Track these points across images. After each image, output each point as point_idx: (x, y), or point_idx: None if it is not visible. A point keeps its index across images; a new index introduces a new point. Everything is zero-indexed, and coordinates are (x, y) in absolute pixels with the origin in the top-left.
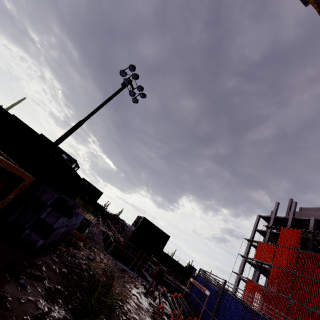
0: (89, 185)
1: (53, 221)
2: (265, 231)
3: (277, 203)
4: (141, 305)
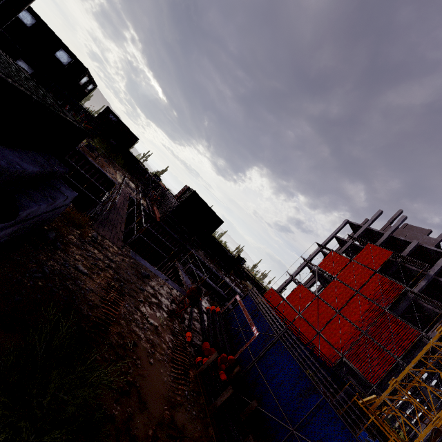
0: (117, 121)
1: None
2: (345, 241)
3: (380, 212)
4: (159, 341)
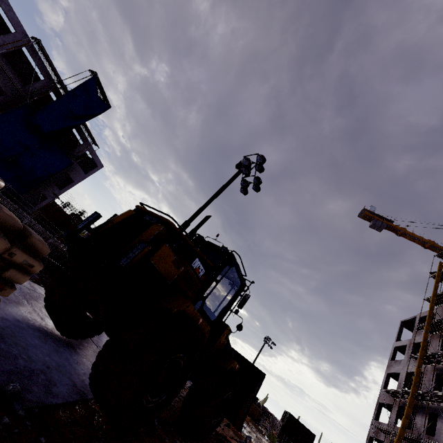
0: None
1: (260, 418)
2: None
3: None
4: None
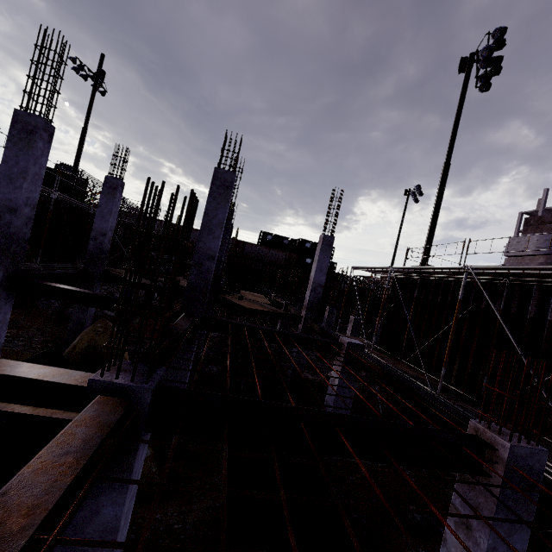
0: None
1: None
2: None
3: (546, 190)
4: None
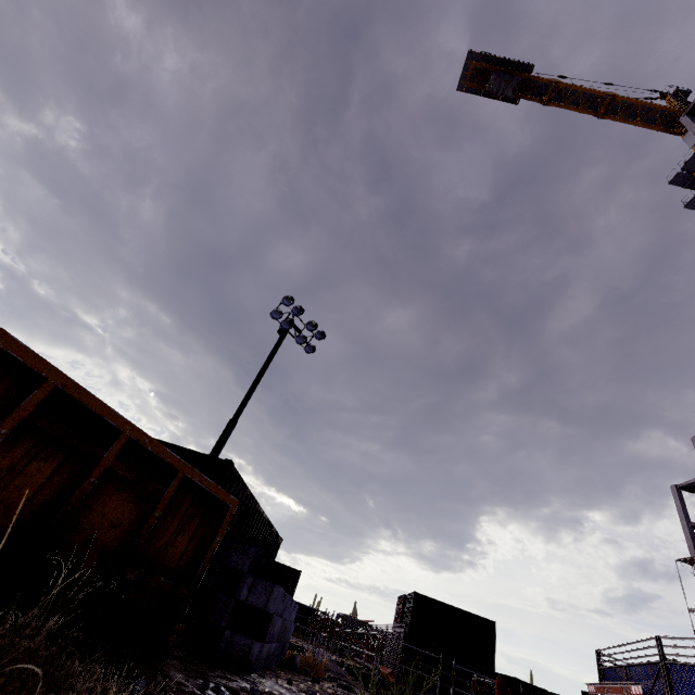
0: None
1: (264, 601)
2: None
3: None
4: None
